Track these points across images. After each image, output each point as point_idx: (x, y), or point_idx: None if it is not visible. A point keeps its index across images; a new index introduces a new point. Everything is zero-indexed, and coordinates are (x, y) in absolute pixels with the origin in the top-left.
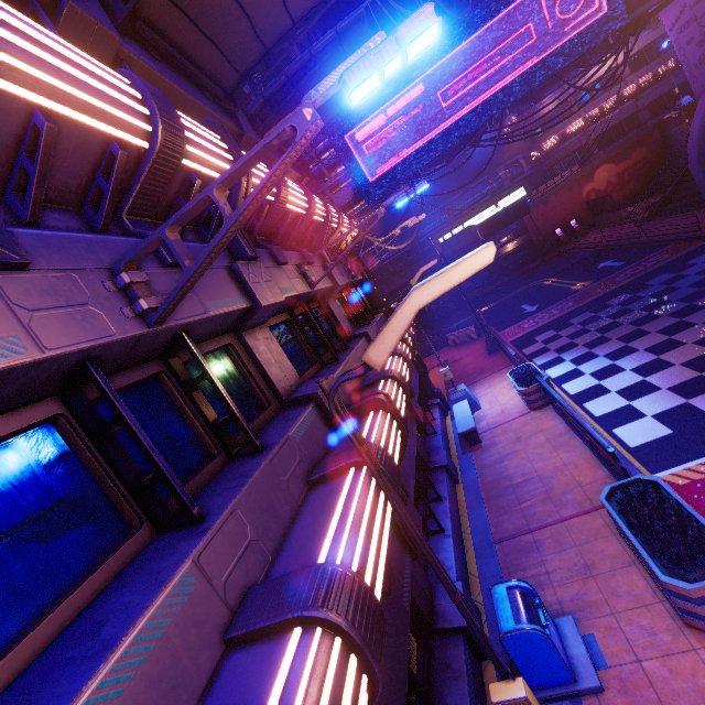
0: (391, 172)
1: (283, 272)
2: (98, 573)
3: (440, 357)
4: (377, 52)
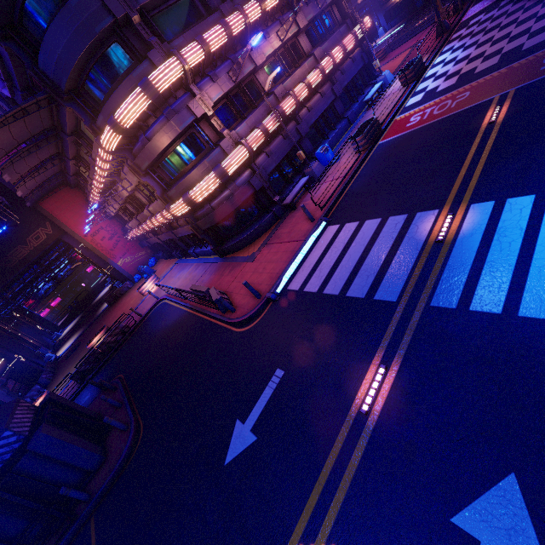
0: None
1: (268, 42)
2: (235, 123)
3: (420, 36)
4: (254, 39)
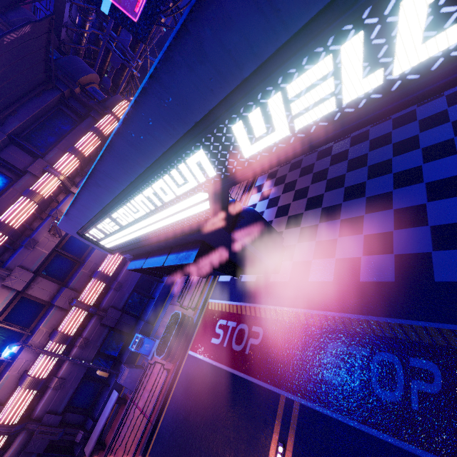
0: (146, 11)
1: (37, 249)
2: None
3: None
4: None
